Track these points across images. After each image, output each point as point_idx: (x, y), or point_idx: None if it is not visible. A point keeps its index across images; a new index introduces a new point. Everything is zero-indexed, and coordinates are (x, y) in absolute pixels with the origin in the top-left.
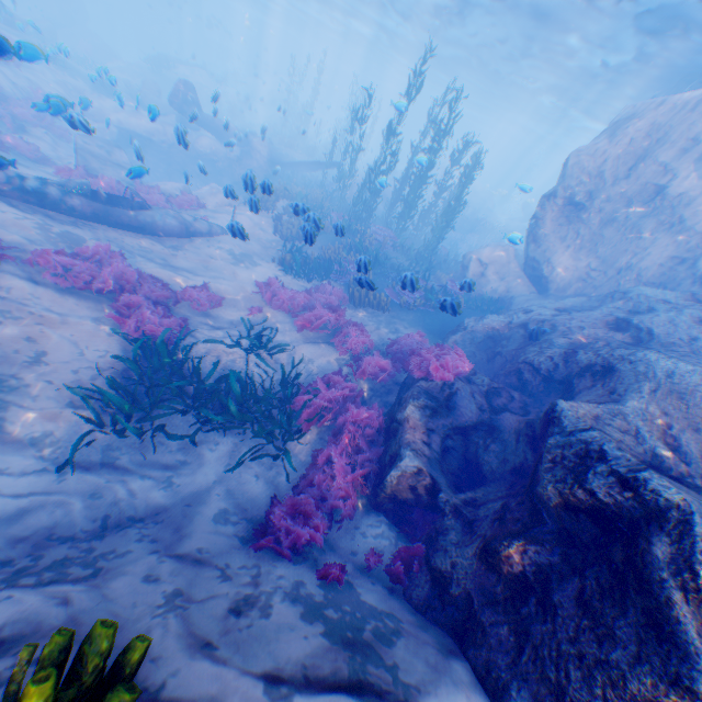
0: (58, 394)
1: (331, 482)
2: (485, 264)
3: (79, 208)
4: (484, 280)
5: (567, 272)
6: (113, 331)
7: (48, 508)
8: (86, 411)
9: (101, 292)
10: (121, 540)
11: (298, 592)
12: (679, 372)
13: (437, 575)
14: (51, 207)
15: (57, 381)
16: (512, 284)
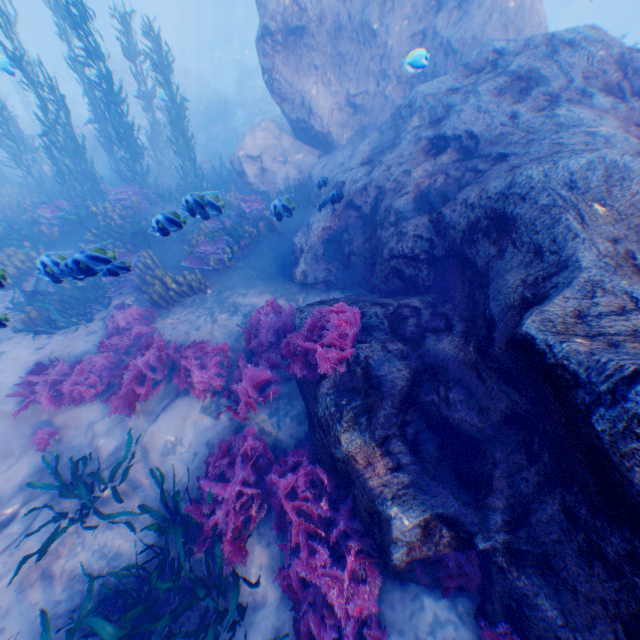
0: None
1: (335, 614)
2: (257, 156)
3: None
4: (268, 173)
5: (336, 114)
6: None
7: None
8: None
9: None
10: None
11: None
12: (581, 175)
13: None
14: None
15: None
16: (297, 160)
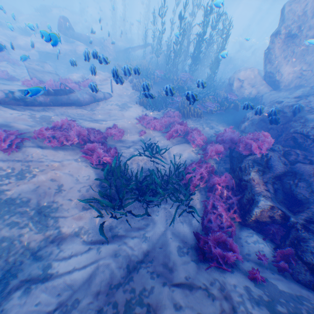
0: (77, 205)
1: (220, 218)
2: (242, 81)
3: (43, 101)
4: (242, 89)
5: (290, 75)
6: (86, 163)
7: (101, 270)
8: (93, 211)
9: (72, 144)
10: (144, 280)
11: (254, 298)
12: None
13: (312, 267)
14: (30, 104)
15: (73, 198)
16: (259, 88)
